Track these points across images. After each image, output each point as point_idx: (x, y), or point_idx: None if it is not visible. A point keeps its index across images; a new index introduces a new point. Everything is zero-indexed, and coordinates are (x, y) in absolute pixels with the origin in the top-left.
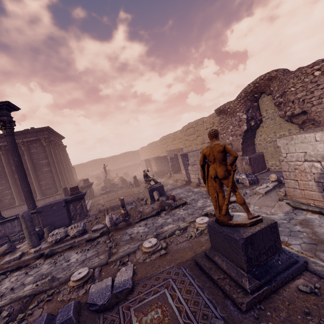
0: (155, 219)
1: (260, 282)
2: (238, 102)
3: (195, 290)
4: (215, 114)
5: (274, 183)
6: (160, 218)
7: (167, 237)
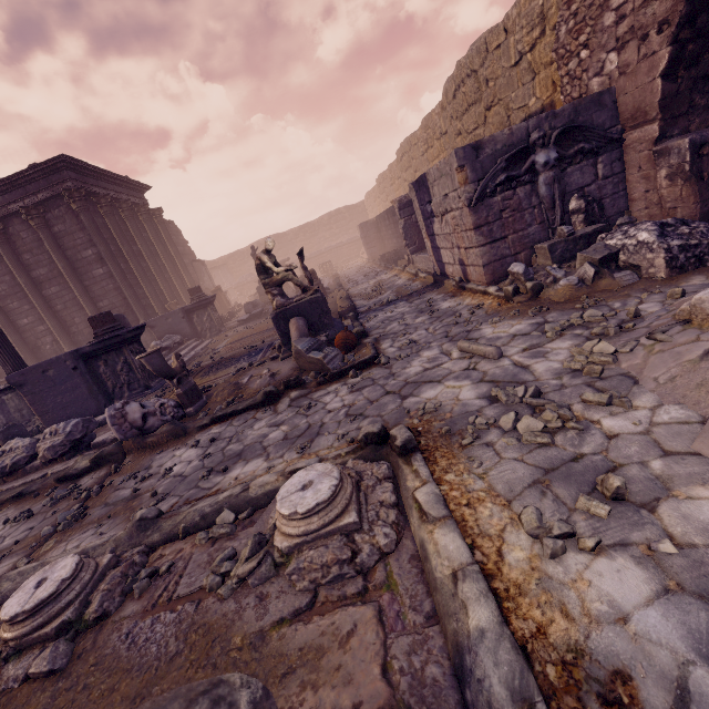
0: (252, 421)
1: None
2: None
3: None
4: None
5: None
6: (266, 418)
7: (180, 537)
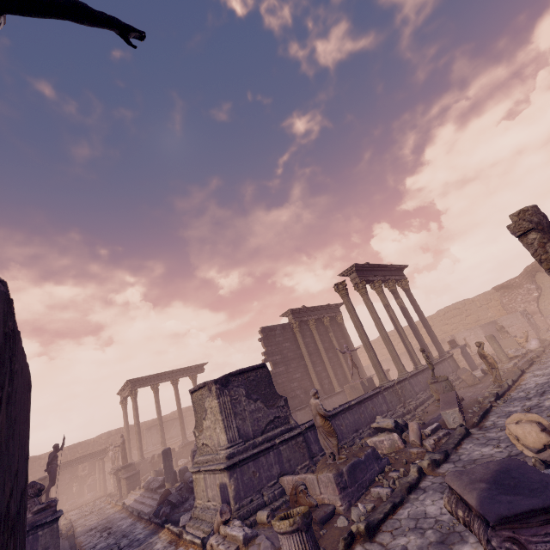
0: None
1: None
2: (522, 278)
3: None
4: (494, 291)
5: None
6: None
7: None
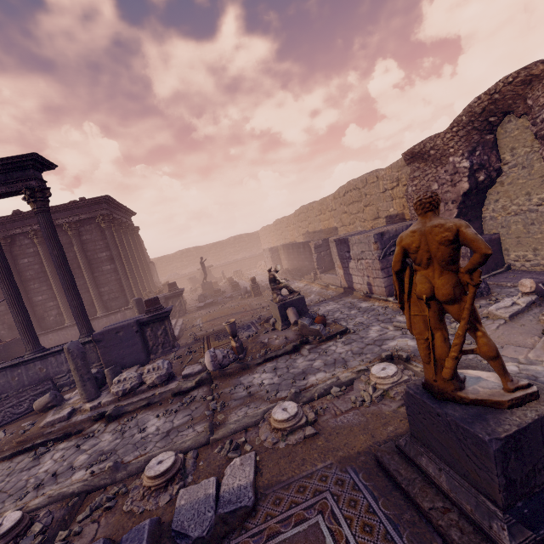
0: (292, 359)
1: (536, 535)
2: (452, 135)
3: (380, 527)
4: (403, 162)
5: (529, 296)
6: (301, 358)
7: (316, 399)
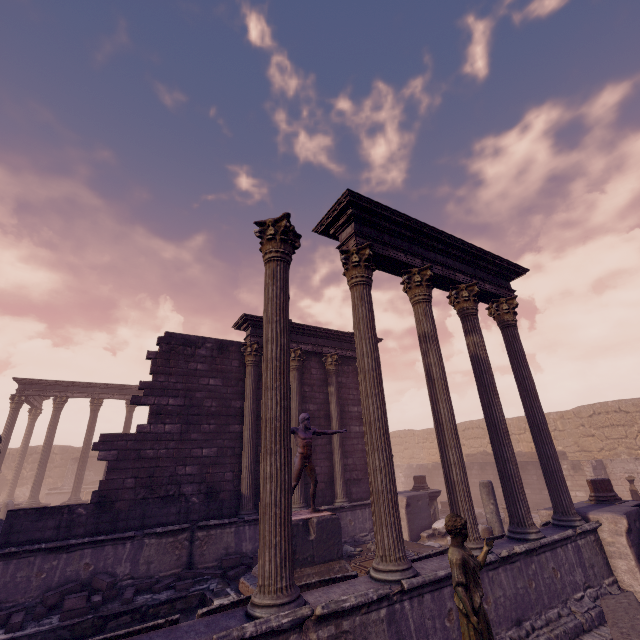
0: None
1: None
2: None
3: None
4: None
5: None
6: None
7: None
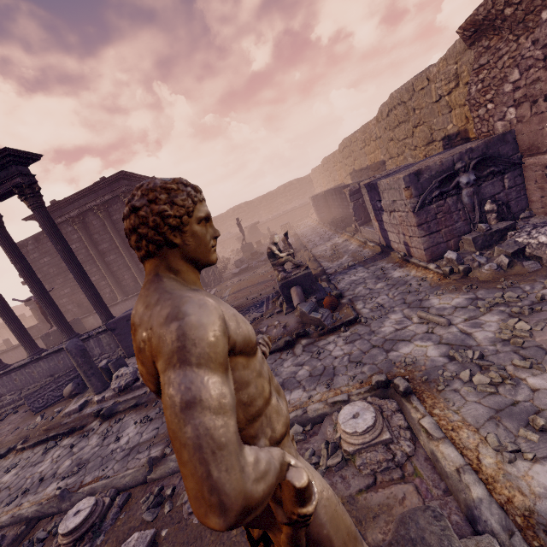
0: (280, 360)
1: None
2: None
3: None
4: (463, 44)
5: None
6: (290, 359)
7: None
